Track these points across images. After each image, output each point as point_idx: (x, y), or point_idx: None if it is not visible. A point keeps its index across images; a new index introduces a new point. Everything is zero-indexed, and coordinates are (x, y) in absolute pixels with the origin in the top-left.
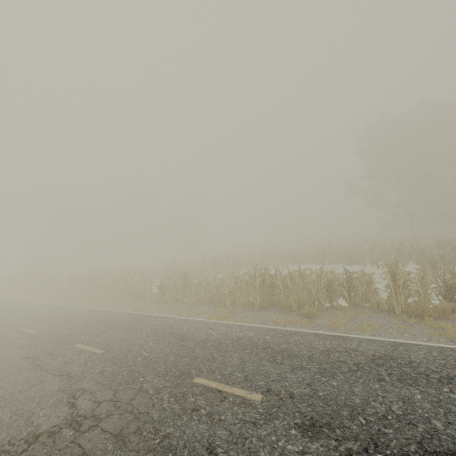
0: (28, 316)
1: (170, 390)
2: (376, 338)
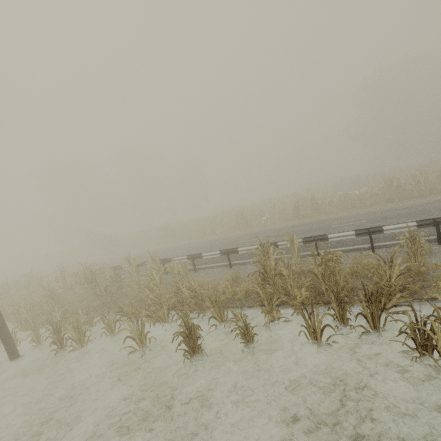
0: (208, 243)
1: None
2: None
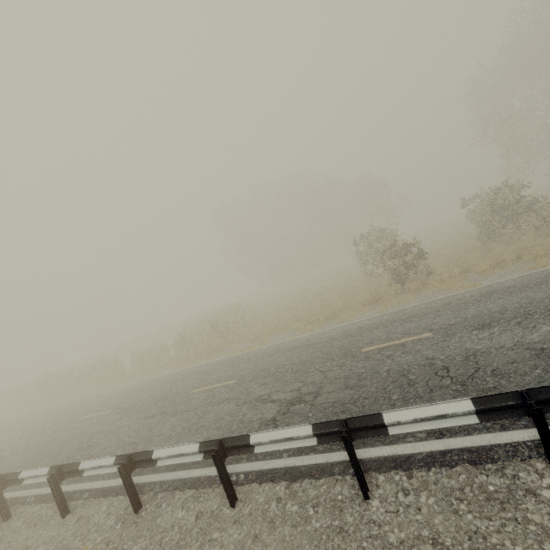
0: None
1: None
2: (54, 405)
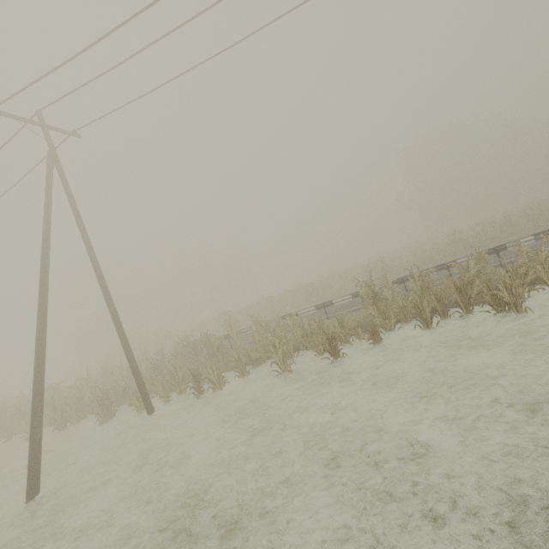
0: None
1: None
2: None
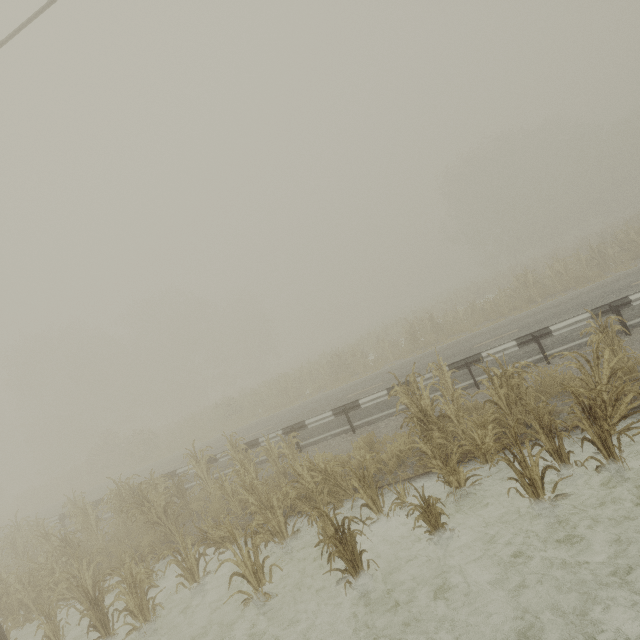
0: (301, 409)
1: (634, 287)
2: None
